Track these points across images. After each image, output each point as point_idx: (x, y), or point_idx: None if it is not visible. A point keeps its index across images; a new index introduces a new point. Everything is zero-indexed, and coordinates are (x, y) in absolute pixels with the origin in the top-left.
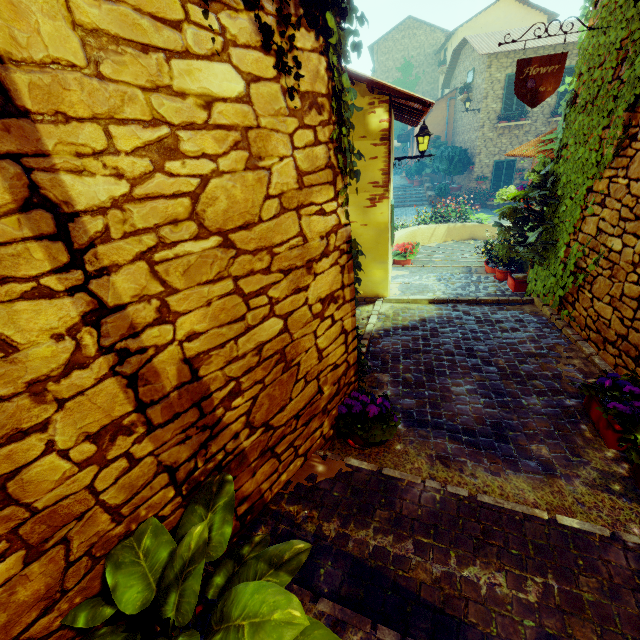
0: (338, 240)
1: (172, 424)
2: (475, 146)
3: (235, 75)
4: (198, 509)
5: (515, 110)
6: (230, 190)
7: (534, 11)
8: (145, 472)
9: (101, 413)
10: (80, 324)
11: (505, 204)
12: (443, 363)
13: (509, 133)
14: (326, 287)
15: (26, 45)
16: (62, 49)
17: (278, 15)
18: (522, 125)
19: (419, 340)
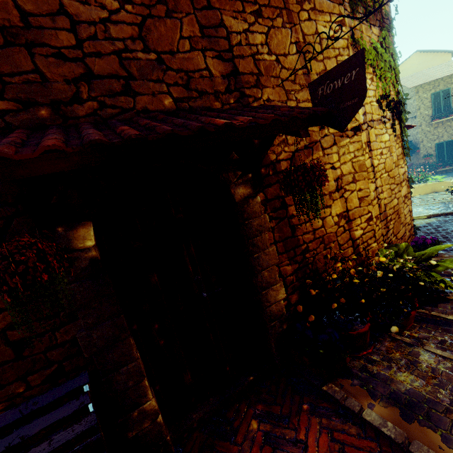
0: (405, 176)
1: (383, 222)
2: (417, 138)
3: (387, 135)
4: (393, 247)
5: (443, 111)
6: (388, 161)
7: (439, 53)
8: (380, 233)
9: (376, 212)
10: (374, 190)
11: (452, 169)
12: (452, 234)
13: (442, 125)
14: (404, 192)
15: (371, 139)
16: (373, 139)
17: (393, 120)
18: (452, 119)
19: (431, 229)
